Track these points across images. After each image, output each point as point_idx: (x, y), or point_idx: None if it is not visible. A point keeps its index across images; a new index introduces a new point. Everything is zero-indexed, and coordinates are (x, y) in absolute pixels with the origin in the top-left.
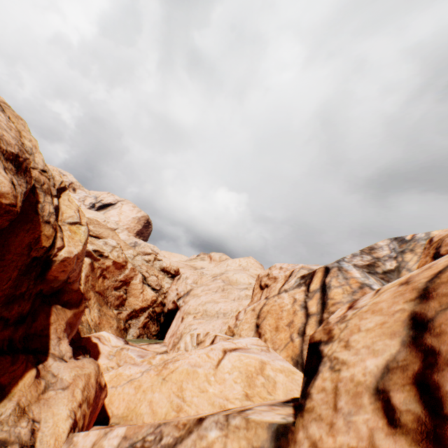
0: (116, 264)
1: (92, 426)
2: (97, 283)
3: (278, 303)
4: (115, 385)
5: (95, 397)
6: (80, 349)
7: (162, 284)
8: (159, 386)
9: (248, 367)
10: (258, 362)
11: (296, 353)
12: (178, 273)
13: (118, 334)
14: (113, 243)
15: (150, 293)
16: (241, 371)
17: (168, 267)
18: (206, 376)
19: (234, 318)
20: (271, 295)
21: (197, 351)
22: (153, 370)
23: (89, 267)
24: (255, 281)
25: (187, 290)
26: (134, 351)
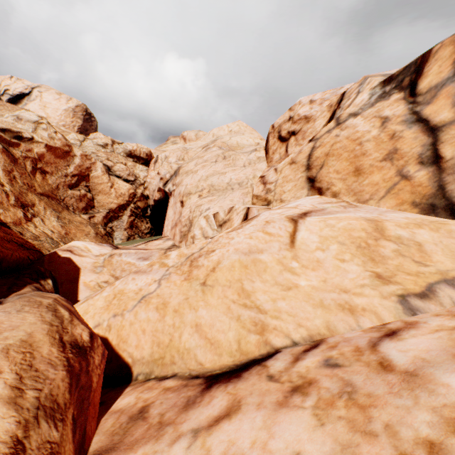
0: (54, 151)
1: (94, 430)
2: (35, 181)
3: (346, 136)
4: (119, 312)
5: (73, 382)
6: (23, 276)
7: (135, 174)
8: (202, 298)
9: (352, 233)
10: (365, 222)
11: (425, 194)
12: (151, 157)
13: (101, 241)
14: (32, 118)
15: (123, 186)
16: (341, 242)
17: (136, 151)
18: (281, 263)
19: (258, 184)
20: (322, 132)
21: (241, 232)
22: (175, 275)
23: (3, 157)
24: (268, 135)
25: (173, 171)
26: (131, 255)
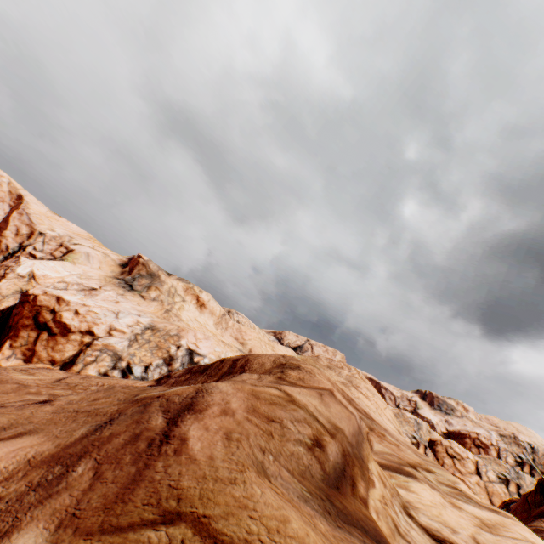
0: None
1: None
2: None
3: None
4: None
5: None
6: None
7: None
8: None
9: None
10: None
11: None
12: None
13: None
14: None
15: None
16: None
17: None
18: None
19: None
20: None
21: None
22: None
23: None
24: None
25: None
26: None
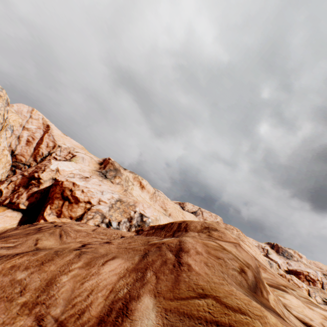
0: None
1: None
2: None
3: None
4: None
5: None
6: None
7: None
8: None
9: None
10: None
11: None
12: None
13: None
14: None
15: None
16: None
17: None
18: None
19: None
20: None
21: None
22: None
23: None
24: None
25: None
26: None
